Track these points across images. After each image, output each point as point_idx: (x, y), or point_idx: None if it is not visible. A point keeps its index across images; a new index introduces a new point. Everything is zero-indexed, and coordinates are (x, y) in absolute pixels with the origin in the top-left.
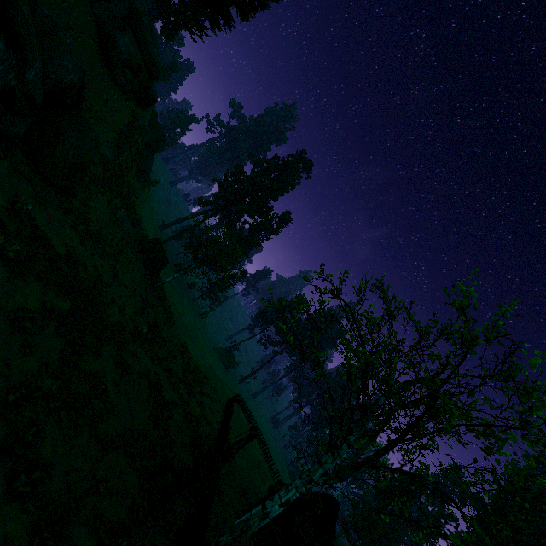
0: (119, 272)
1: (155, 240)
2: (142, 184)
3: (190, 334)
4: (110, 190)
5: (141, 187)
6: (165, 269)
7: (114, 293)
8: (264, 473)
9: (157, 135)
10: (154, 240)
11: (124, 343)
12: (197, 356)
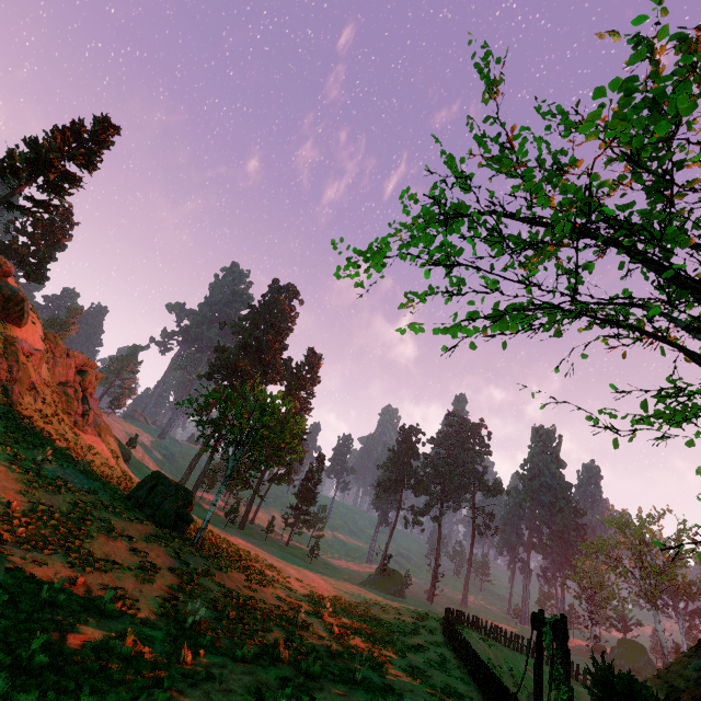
0: (94, 555)
1: (149, 476)
2: (95, 434)
3: (313, 586)
4: (8, 444)
5: (94, 439)
6: (214, 530)
7: (92, 590)
8: (589, 700)
9: (76, 363)
10: (148, 477)
11: (157, 669)
12: (346, 606)
